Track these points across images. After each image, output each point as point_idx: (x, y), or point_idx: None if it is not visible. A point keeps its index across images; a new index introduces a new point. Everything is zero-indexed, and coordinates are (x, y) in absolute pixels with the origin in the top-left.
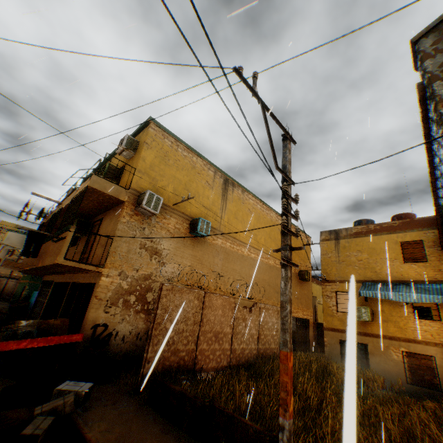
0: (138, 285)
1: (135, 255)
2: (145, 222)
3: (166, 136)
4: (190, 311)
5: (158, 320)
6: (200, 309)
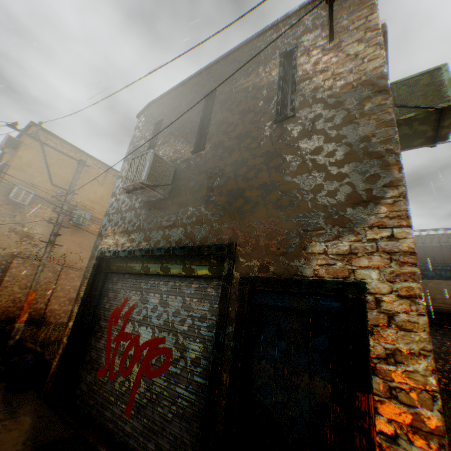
0: (6, 260)
1: (4, 236)
2: (18, 211)
3: (51, 138)
4: (43, 280)
5: (7, 284)
6: (55, 280)
